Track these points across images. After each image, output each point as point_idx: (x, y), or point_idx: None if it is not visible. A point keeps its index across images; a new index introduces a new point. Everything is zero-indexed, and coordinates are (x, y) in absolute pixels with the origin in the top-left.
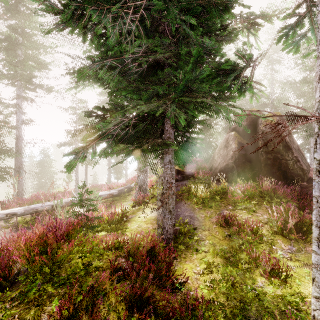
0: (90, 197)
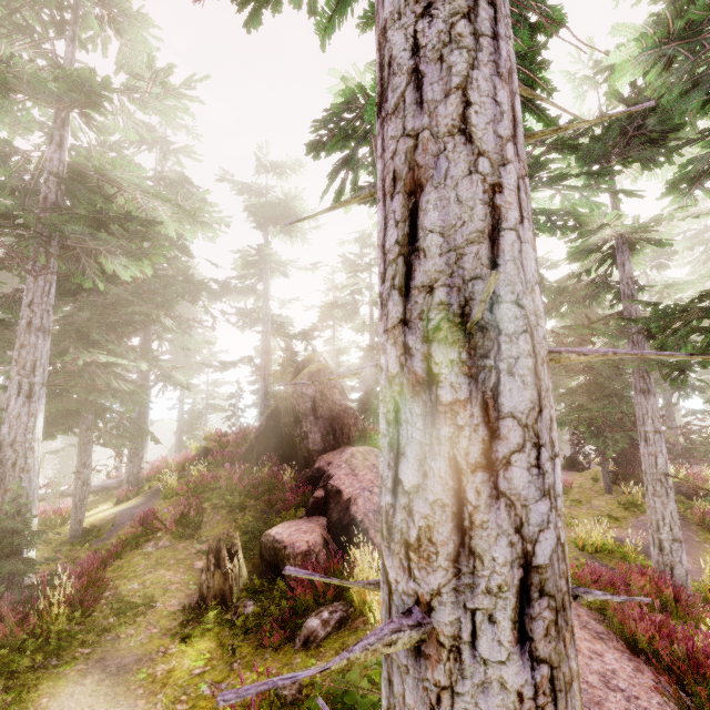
0: (54, 490)
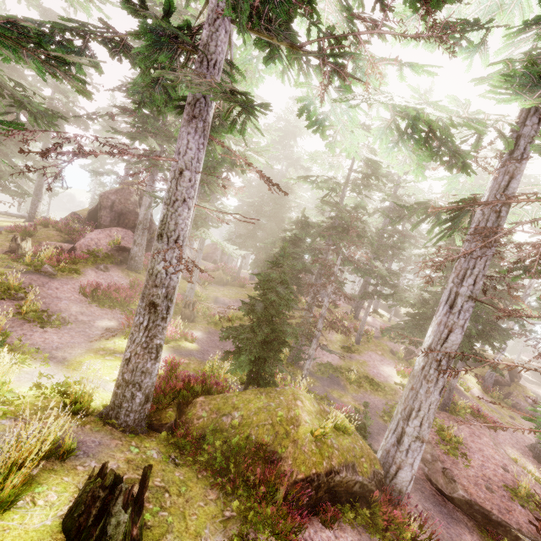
0: None
